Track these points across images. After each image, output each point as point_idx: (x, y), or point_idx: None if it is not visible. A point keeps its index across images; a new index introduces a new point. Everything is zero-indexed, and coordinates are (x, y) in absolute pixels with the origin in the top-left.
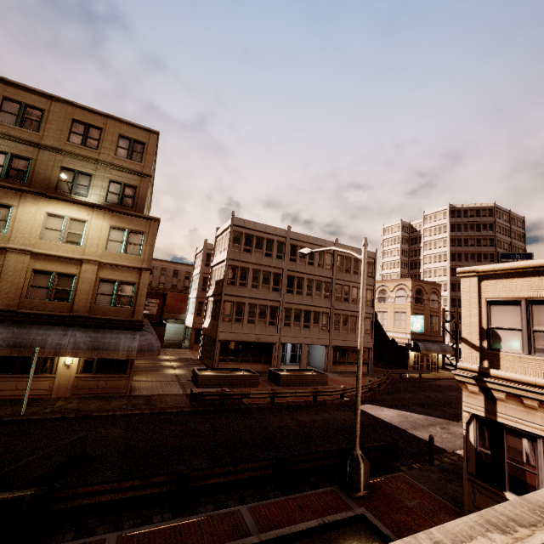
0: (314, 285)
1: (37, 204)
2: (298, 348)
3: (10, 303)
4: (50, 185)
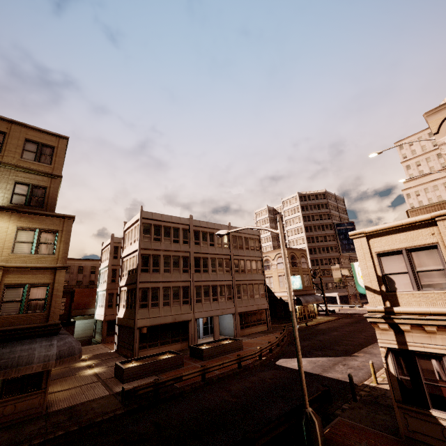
0: (217, 262)
1: None
2: (209, 320)
3: None
4: None
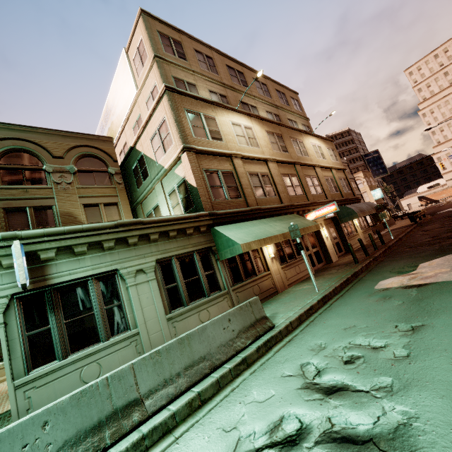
0: None
1: (306, 138)
2: None
3: (330, 197)
4: None
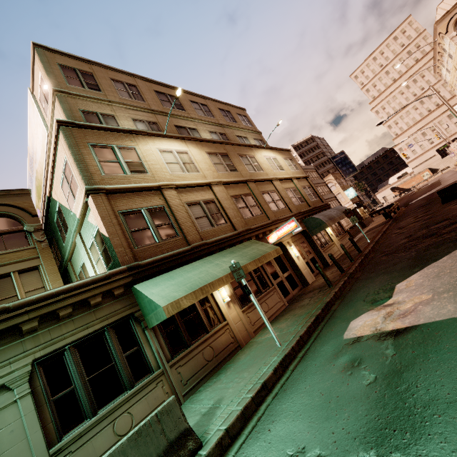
0: None
1: (258, 152)
2: None
3: (295, 209)
4: None
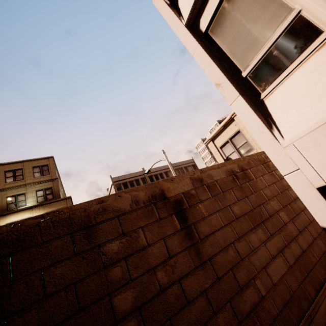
0: None
1: None
2: None
3: None
4: (3, 209)
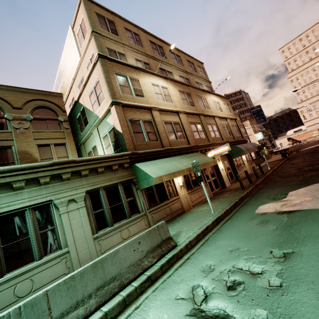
0: None
1: (208, 96)
2: None
3: (225, 139)
4: None
